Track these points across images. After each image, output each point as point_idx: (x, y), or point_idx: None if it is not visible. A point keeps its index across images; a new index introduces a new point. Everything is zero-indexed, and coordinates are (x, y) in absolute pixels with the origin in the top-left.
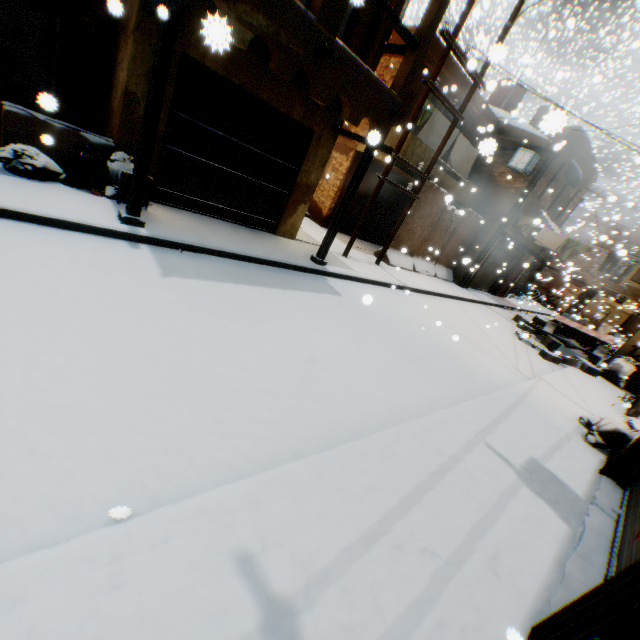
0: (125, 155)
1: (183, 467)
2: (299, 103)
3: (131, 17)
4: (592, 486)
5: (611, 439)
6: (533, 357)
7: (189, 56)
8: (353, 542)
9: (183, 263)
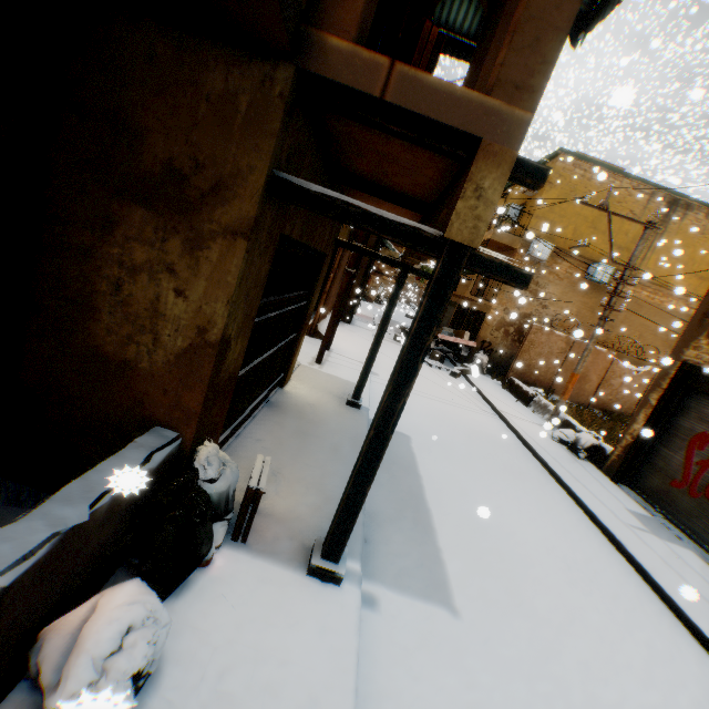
0: (217, 450)
1: None
2: (328, 230)
3: (208, 187)
4: (632, 499)
5: (591, 451)
6: (456, 382)
7: (284, 232)
8: None
9: (401, 560)
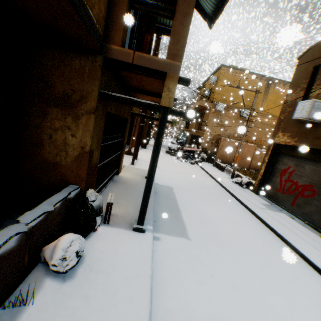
0: (93, 191)
1: (313, 277)
2: (126, 109)
3: (78, 98)
4: (264, 199)
5: (247, 184)
6: (193, 166)
7: (108, 111)
8: (320, 252)
9: (169, 226)
